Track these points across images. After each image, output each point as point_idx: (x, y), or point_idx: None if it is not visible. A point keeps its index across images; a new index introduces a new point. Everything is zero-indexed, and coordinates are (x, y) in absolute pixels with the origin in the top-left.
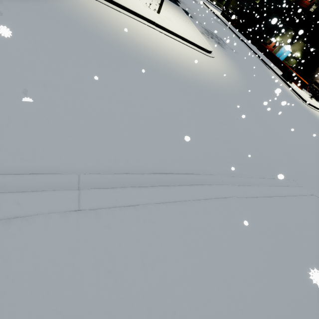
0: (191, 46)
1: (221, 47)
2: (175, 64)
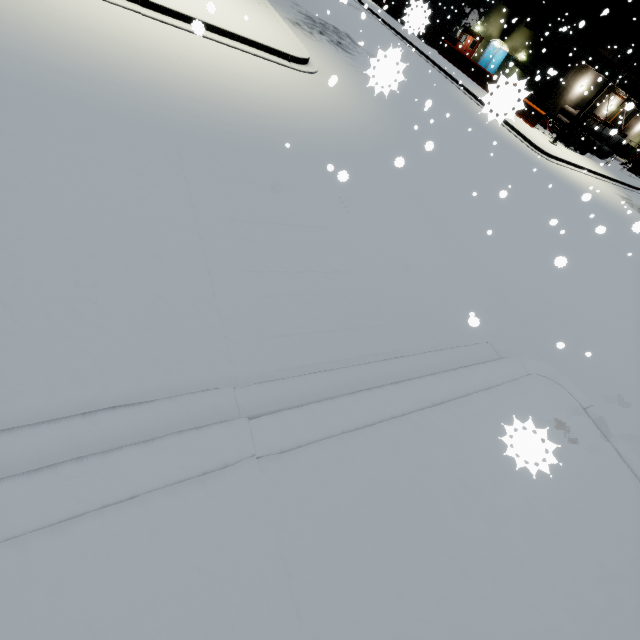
0: (248, 50)
1: (343, 52)
2: (181, 91)
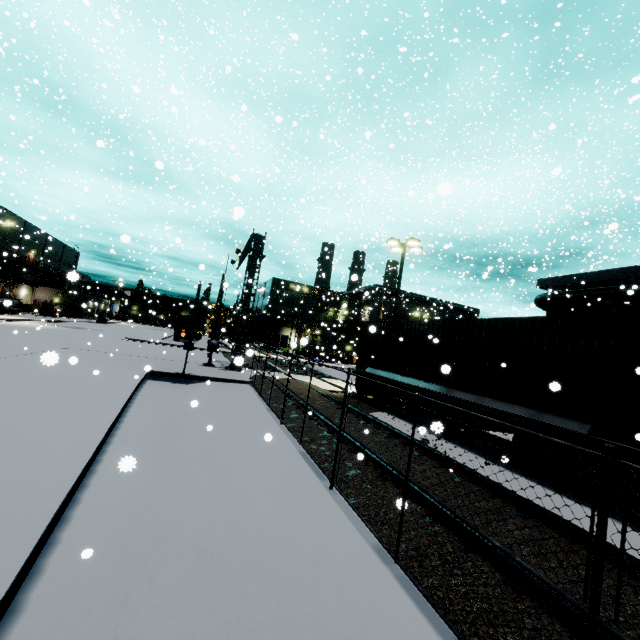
0: None
1: None
2: None
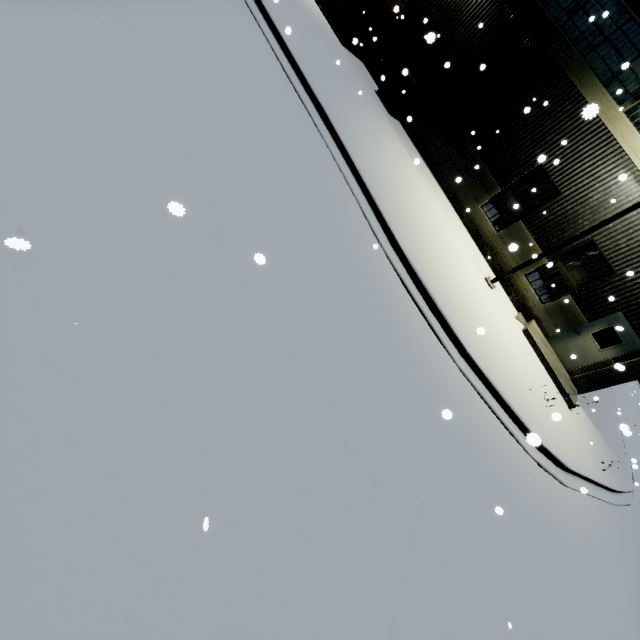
0: None
1: None
2: None
